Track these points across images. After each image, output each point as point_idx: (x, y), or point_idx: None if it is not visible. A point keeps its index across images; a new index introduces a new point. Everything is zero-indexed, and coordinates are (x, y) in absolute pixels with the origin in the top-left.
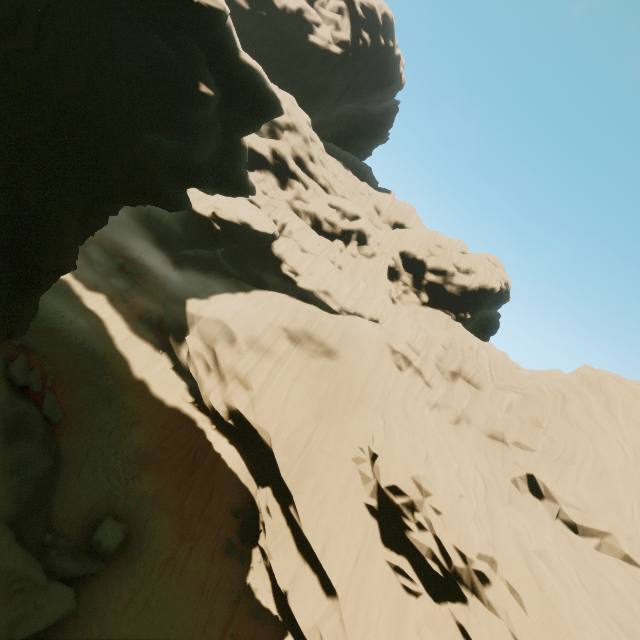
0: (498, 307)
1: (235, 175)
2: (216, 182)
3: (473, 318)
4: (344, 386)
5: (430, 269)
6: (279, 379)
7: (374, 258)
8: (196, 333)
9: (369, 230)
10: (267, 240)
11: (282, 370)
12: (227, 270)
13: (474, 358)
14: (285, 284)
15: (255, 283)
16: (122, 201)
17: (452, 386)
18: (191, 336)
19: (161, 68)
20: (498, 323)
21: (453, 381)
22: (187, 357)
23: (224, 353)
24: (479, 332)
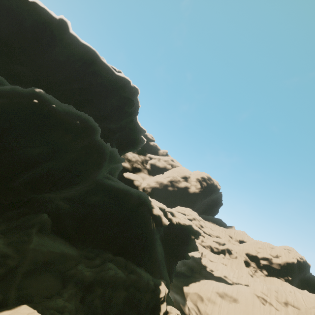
0: (308, 271)
1: (195, 247)
2: (192, 250)
3: (293, 279)
4: (245, 313)
5: (260, 258)
6: (222, 313)
7: (236, 258)
8: (189, 299)
9: (230, 248)
10: (198, 259)
11: (222, 310)
12: (185, 274)
13: (293, 296)
14: (209, 276)
15: (197, 278)
16: (179, 260)
17: (287, 309)
18: (188, 301)
19: (187, 237)
20: (314, 280)
21: (286, 306)
22: (188, 310)
23: (201, 305)
24: (306, 287)
